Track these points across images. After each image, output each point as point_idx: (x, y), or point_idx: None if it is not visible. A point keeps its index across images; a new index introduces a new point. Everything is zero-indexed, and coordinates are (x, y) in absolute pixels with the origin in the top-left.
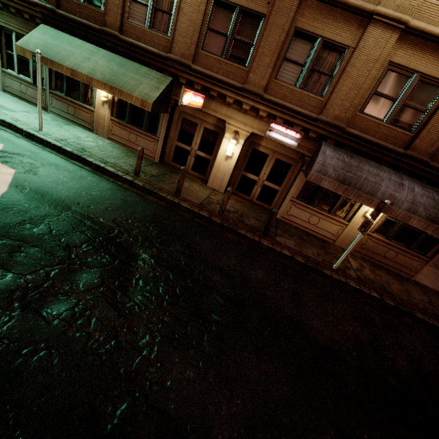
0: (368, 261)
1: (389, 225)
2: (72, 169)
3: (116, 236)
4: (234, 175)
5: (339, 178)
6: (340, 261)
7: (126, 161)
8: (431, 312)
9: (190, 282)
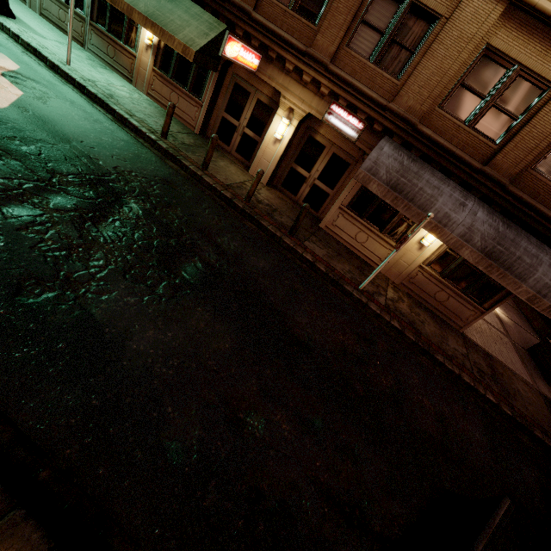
0: (413, 299)
1: (447, 259)
2: (90, 110)
3: (111, 181)
4: (282, 167)
5: (390, 183)
6: (368, 280)
7: (158, 121)
8: (458, 361)
9: (173, 241)
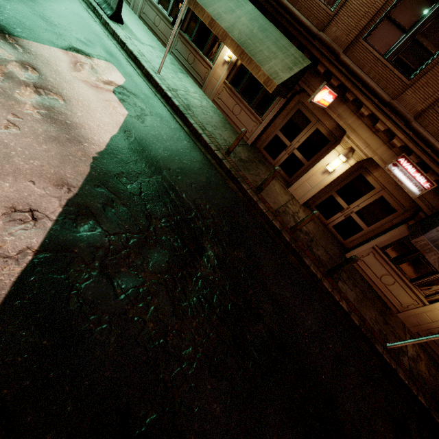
0: (427, 353)
1: None
2: (173, 126)
3: (192, 220)
4: (321, 192)
5: None
6: (400, 345)
7: (222, 133)
8: None
9: (242, 302)
